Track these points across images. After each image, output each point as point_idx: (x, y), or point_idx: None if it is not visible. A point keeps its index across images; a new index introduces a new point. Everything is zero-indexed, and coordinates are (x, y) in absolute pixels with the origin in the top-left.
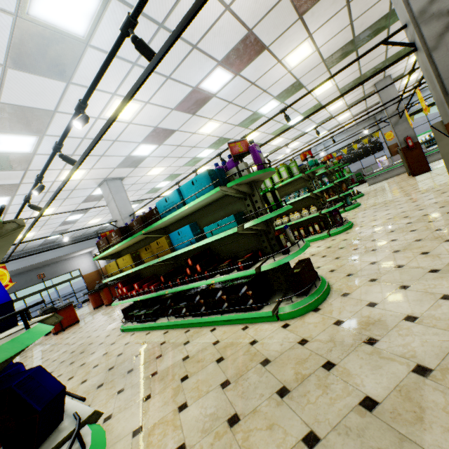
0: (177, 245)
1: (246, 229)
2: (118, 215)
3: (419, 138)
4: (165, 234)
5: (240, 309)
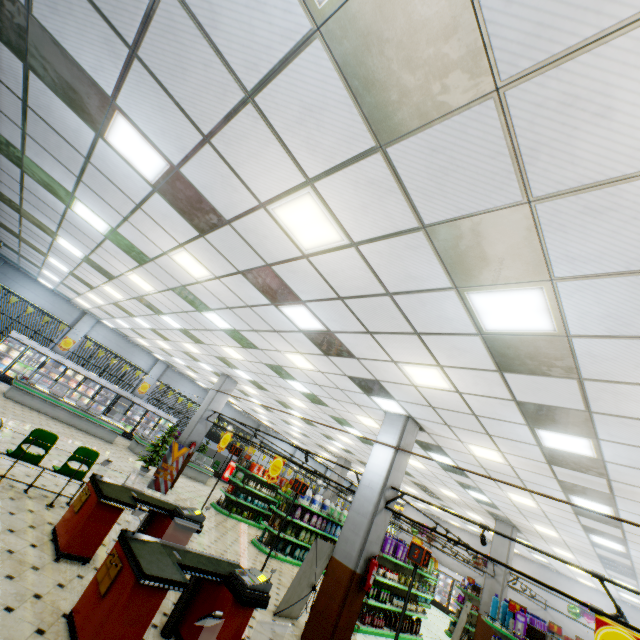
0: None
1: None
2: (399, 482)
3: None
4: None
5: None
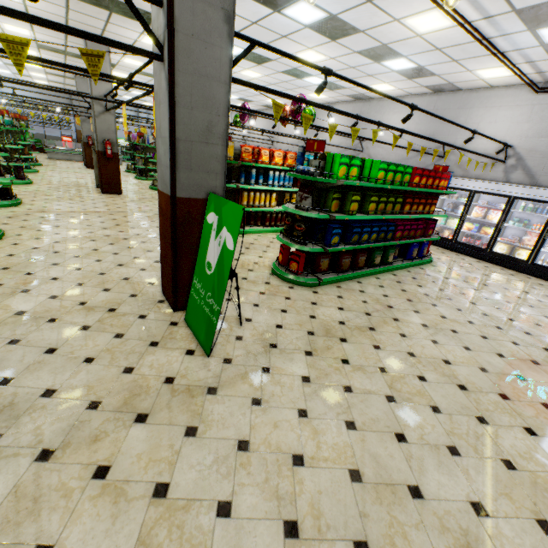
0: None
1: None
2: None
3: None
4: None
5: None
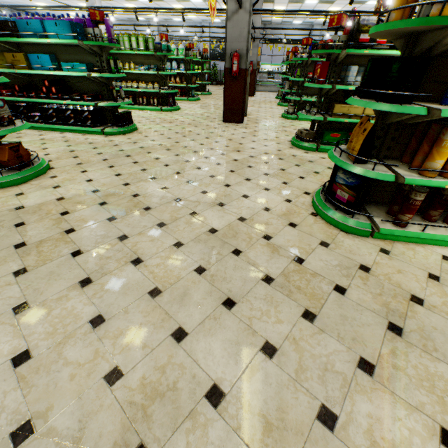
0: (36, 66)
1: (93, 77)
2: None
3: (273, 67)
4: (19, 50)
5: (83, 125)
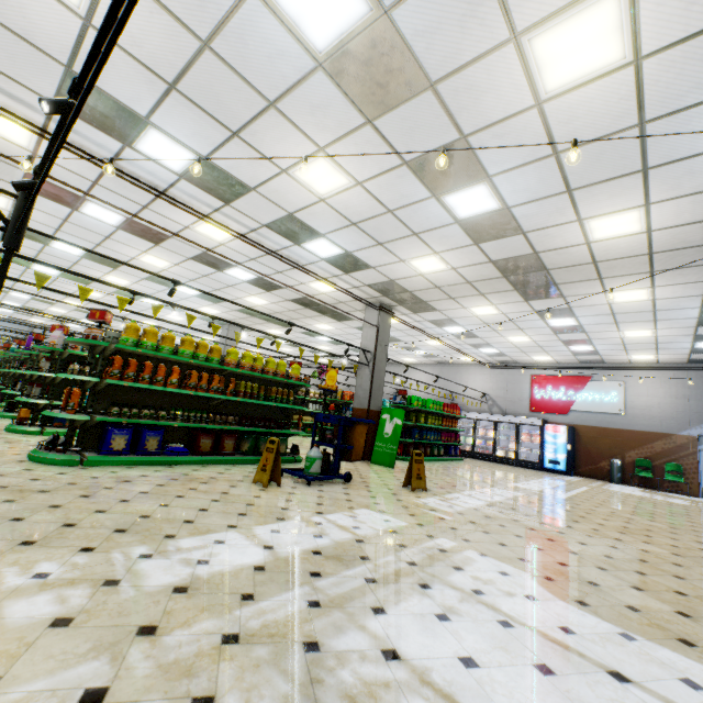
0: None
1: None
2: None
3: None
4: None
5: None
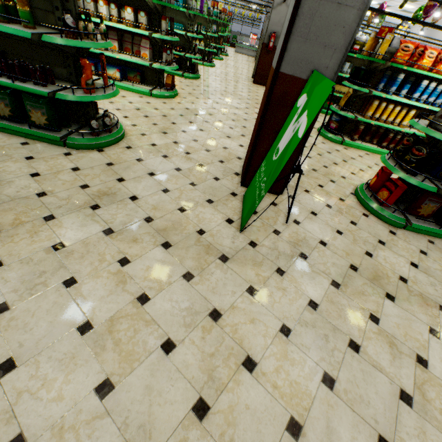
0: None
1: (186, 35)
2: None
3: None
4: None
5: None
